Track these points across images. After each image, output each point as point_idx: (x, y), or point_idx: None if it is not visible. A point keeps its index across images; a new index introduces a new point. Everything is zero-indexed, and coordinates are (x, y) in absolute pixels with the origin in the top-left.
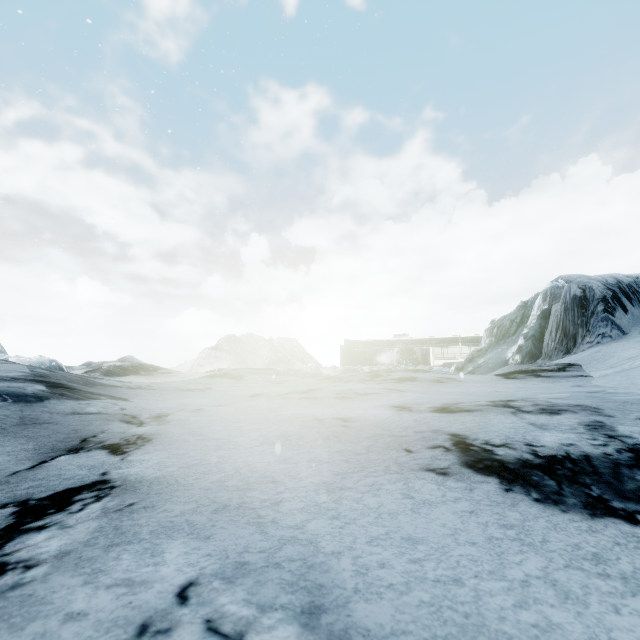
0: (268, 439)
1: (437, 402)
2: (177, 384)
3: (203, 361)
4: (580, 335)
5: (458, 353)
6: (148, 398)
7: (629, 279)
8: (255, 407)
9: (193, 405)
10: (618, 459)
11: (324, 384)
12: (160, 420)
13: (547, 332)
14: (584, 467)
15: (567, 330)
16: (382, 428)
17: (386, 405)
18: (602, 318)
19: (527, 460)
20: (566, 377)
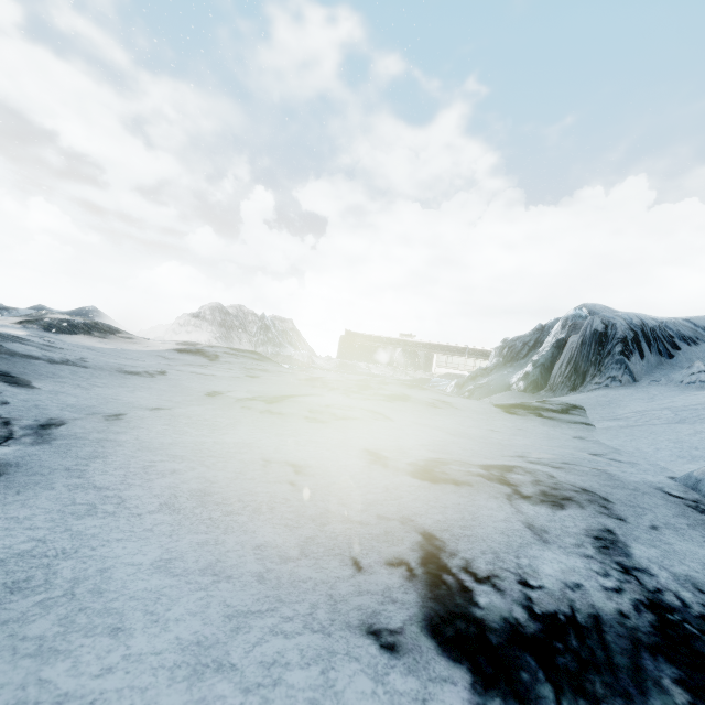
0: (175, 497)
1: (422, 450)
2: (136, 354)
3: (180, 328)
4: (590, 373)
5: (462, 364)
6: (66, 381)
7: (654, 322)
8: (198, 420)
9: (121, 402)
10: (637, 629)
11: (304, 388)
12: (42, 434)
13: (558, 363)
14: (594, 649)
15: (579, 366)
16: (339, 498)
17: (360, 445)
18: (617, 360)
19: (517, 624)
20: (568, 422)
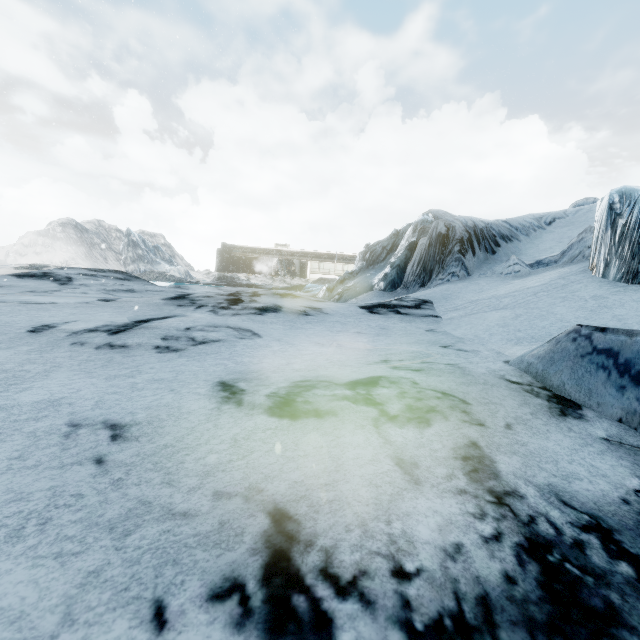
0: None
1: (287, 371)
2: None
3: (25, 249)
4: (436, 271)
5: (333, 269)
6: None
7: (483, 224)
8: None
9: None
10: (528, 599)
11: (168, 308)
12: None
13: (411, 264)
14: None
15: (427, 265)
16: (164, 473)
17: (216, 376)
18: (456, 258)
19: None
20: (421, 316)
